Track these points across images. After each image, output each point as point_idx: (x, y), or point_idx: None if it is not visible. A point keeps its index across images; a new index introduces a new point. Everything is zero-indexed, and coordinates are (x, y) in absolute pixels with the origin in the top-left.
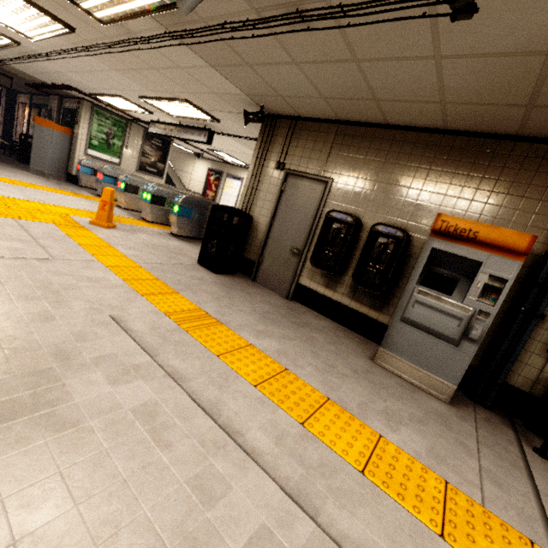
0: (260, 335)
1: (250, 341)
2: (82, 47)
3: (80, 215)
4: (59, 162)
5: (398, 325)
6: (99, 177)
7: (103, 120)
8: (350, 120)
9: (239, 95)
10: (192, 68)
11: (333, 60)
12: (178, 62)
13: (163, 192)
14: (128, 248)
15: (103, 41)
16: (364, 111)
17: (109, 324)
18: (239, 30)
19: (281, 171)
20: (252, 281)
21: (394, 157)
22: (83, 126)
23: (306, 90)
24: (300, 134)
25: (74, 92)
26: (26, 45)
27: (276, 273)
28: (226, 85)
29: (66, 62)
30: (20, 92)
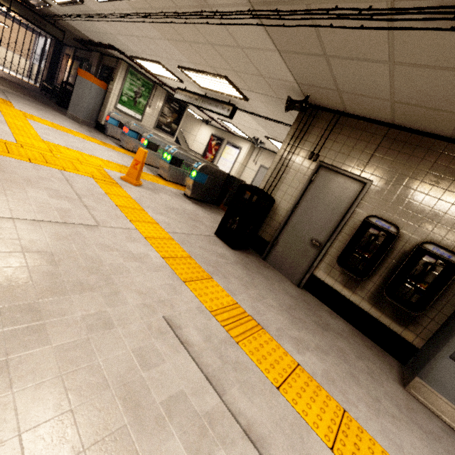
0: (299, 346)
1: (295, 357)
2: (145, 13)
3: (111, 168)
4: (92, 111)
5: (446, 362)
6: (125, 131)
7: (134, 80)
8: (405, 126)
9: (288, 82)
10: (253, 50)
11: (449, 67)
12: (241, 42)
13: (181, 155)
14: (157, 212)
15: (170, 10)
16: (433, 122)
17: (166, 333)
18: (349, 18)
19: (313, 162)
20: (262, 259)
21: (453, 174)
22: (117, 83)
23: (377, 90)
24: (342, 130)
25: (115, 52)
26: (88, 5)
27: (290, 259)
28: (281, 70)
29: (121, 25)
30: (66, 44)
